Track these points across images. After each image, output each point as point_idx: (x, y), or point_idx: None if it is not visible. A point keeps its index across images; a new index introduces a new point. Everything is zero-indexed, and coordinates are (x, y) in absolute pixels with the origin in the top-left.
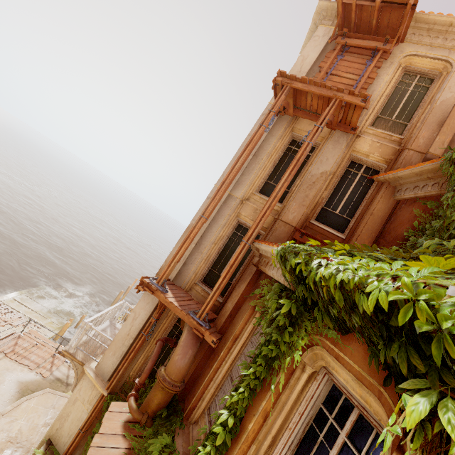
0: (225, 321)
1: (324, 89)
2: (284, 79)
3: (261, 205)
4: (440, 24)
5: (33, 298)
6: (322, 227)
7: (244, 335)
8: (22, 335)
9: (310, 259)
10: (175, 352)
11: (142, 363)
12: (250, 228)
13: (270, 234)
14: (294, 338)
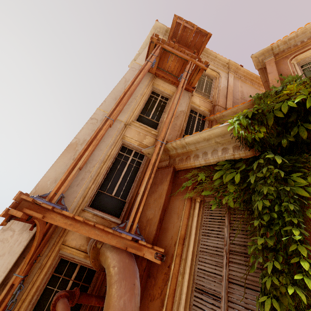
0: (157, 228)
1: (183, 54)
2: (156, 41)
3: (142, 130)
4: (212, 55)
5: None
6: None
7: (193, 231)
8: None
9: None
10: (112, 295)
11: None
12: (162, 131)
13: None
14: None
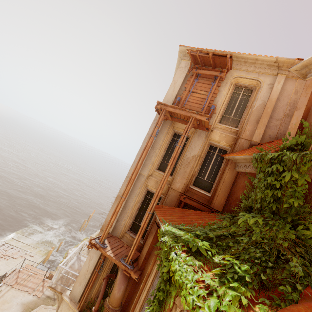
0: (142, 262)
1: (185, 111)
2: (161, 106)
3: (159, 178)
4: (250, 59)
5: (25, 235)
6: (197, 190)
7: (153, 273)
8: (21, 269)
9: (170, 250)
10: (114, 288)
11: (98, 288)
12: (151, 203)
13: (166, 198)
14: (171, 288)
